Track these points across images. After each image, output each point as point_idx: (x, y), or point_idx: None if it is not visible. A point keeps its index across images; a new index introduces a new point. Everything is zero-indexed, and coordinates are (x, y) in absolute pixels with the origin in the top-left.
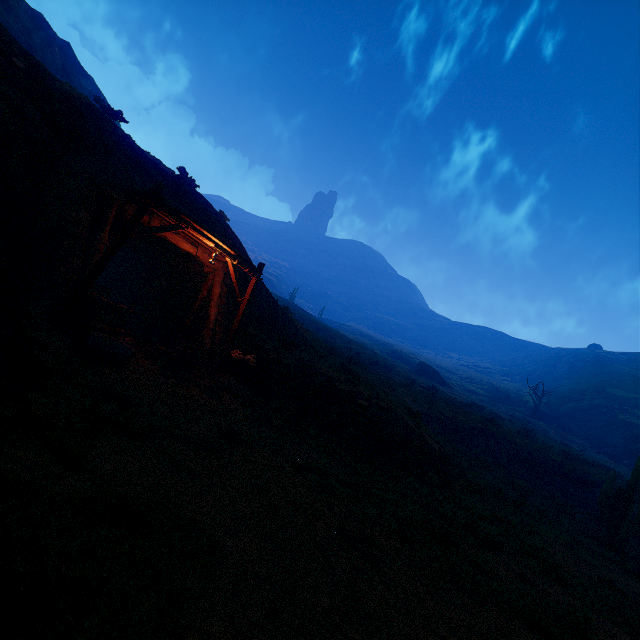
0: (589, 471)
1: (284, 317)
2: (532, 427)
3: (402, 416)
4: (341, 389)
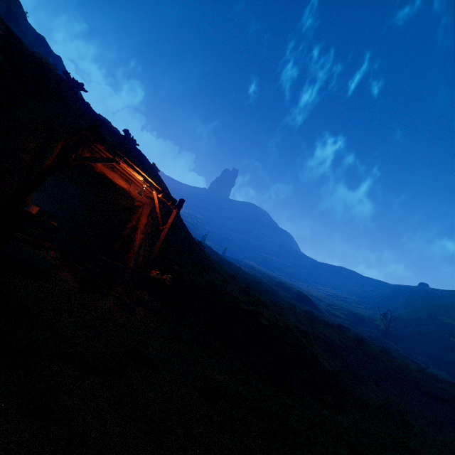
0: (445, 388)
1: (197, 248)
2: (386, 346)
3: (297, 335)
4: (244, 309)
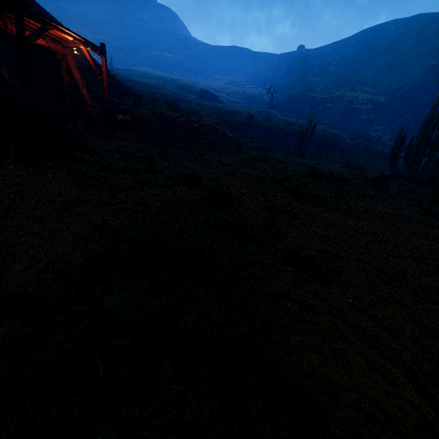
0: (294, 128)
1: (118, 81)
2: (269, 115)
3: (215, 126)
4: (182, 121)
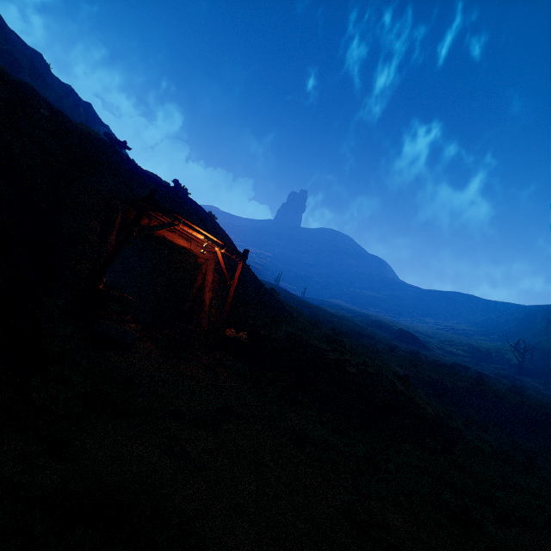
0: None
1: (271, 297)
2: (520, 384)
3: (391, 381)
4: (329, 358)
